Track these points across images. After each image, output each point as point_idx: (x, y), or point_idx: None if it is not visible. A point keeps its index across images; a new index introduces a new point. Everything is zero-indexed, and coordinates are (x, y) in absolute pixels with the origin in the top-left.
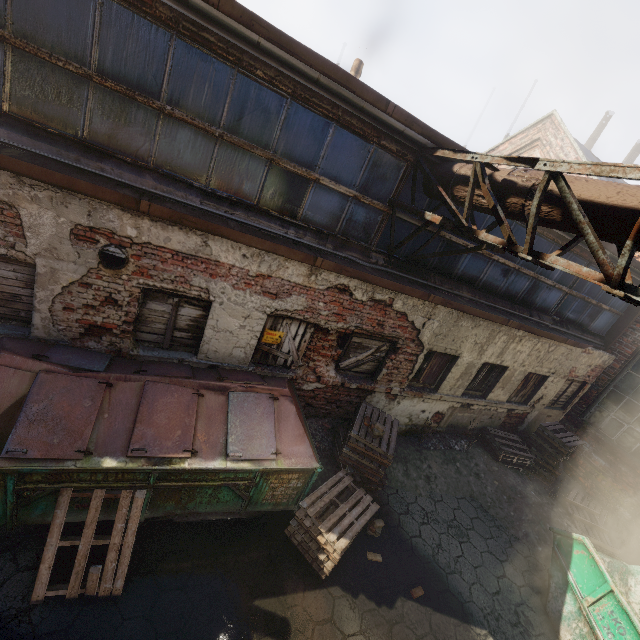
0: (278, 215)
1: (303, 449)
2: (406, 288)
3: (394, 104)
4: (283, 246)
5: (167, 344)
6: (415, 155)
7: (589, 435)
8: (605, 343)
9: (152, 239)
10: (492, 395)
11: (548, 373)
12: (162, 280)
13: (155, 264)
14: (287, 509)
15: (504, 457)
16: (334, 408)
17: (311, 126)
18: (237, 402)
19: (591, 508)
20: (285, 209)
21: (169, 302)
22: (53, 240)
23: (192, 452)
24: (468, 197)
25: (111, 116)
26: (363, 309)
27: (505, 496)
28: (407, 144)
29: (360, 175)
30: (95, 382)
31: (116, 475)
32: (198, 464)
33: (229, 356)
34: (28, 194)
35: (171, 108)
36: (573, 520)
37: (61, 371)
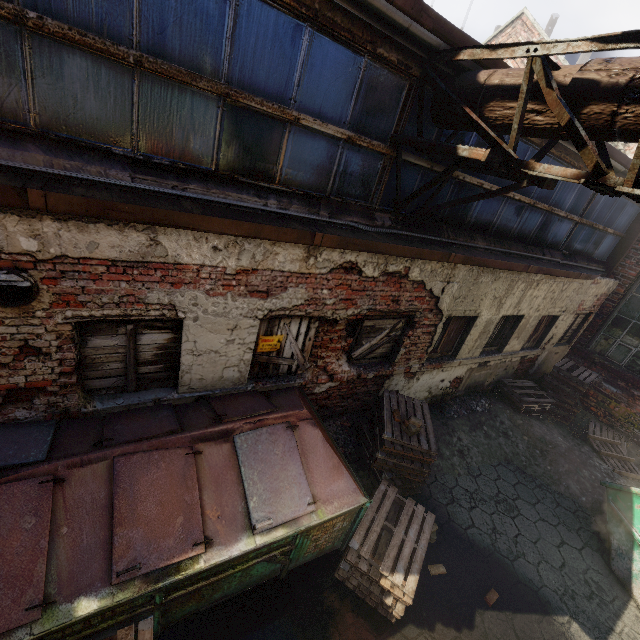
0: (249, 181)
1: (343, 484)
2: (424, 252)
3: None
4: (268, 225)
5: (132, 385)
6: (421, 66)
7: (598, 365)
8: (607, 269)
9: (67, 249)
10: (508, 347)
11: (559, 312)
12: (101, 306)
13: (83, 285)
14: (332, 549)
15: (526, 408)
16: (351, 403)
17: (276, 32)
18: (248, 447)
19: (611, 438)
20: (257, 170)
21: (120, 332)
22: None
23: (205, 542)
24: (518, 115)
25: None
26: (375, 287)
27: (537, 450)
28: (412, 49)
29: (352, 106)
30: (34, 484)
31: (102, 614)
32: (218, 556)
33: (219, 380)
34: None
35: (36, 15)
36: (601, 456)
37: None
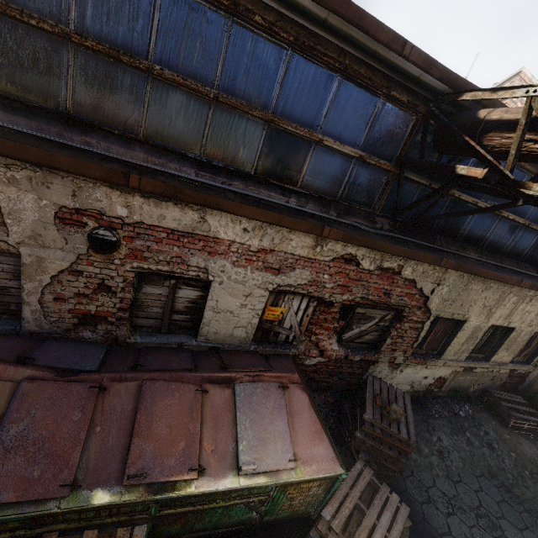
0: (278, 183)
1: (323, 450)
2: (418, 254)
3: (411, 44)
4: (288, 216)
5: (165, 328)
6: (427, 105)
7: None
8: None
9: (144, 218)
10: (496, 357)
11: None
12: (157, 262)
13: (149, 245)
14: (304, 515)
15: (514, 423)
16: (336, 380)
17: (314, 79)
18: (244, 396)
19: None
20: (285, 176)
21: (165, 284)
22: (36, 226)
23: (199, 470)
24: (516, 143)
25: (94, 82)
26: (370, 279)
27: (526, 471)
28: (421, 92)
29: (366, 133)
30: (86, 387)
31: (110, 509)
32: (206, 486)
33: (230, 336)
34: (4, 175)
35: (160, 68)
36: None
37: (47, 377)
